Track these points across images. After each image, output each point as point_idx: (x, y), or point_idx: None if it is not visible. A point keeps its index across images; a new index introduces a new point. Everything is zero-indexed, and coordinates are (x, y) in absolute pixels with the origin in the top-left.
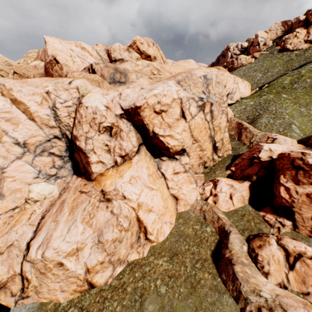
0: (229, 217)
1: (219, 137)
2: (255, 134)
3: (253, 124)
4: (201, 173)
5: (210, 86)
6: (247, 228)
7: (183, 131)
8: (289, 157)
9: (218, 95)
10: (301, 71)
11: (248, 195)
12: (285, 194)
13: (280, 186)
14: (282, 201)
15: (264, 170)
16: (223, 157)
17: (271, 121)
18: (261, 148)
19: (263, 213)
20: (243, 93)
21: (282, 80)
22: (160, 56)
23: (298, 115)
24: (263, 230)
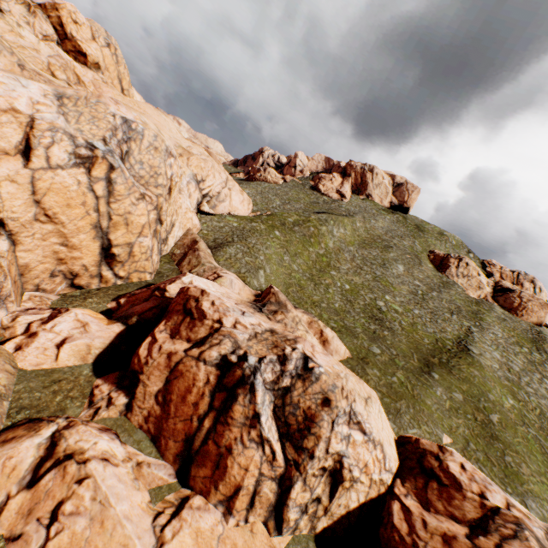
0: (24, 380)
1: (123, 238)
2: (203, 262)
3: (216, 250)
4: (58, 295)
5: (137, 144)
6: (37, 406)
7: (8, 180)
8: (187, 294)
9: (150, 168)
10: (312, 216)
11: (103, 347)
12: (145, 349)
13: (149, 337)
14: (135, 360)
15: (158, 311)
16: (130, 280)
17: (240, 256)
18: (180, 278)
19: (100, 382)
20: (237, 209)
21: (288, 215)
22: (115, 74)
23: (277, 261)
24: (67, 412)
